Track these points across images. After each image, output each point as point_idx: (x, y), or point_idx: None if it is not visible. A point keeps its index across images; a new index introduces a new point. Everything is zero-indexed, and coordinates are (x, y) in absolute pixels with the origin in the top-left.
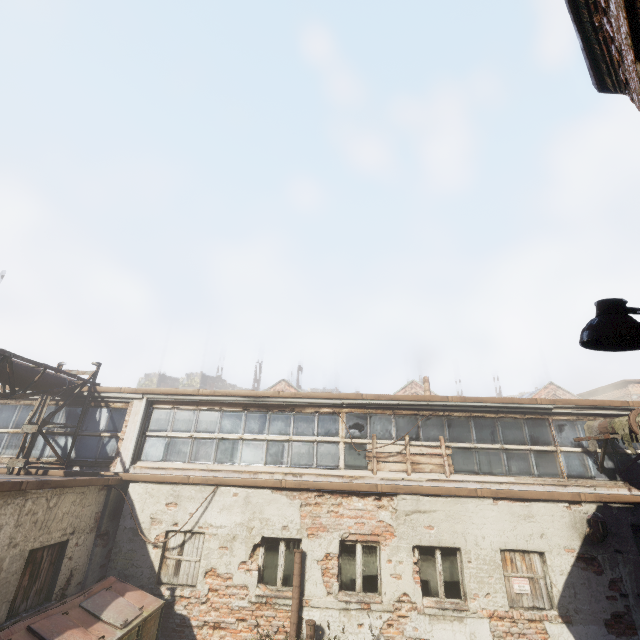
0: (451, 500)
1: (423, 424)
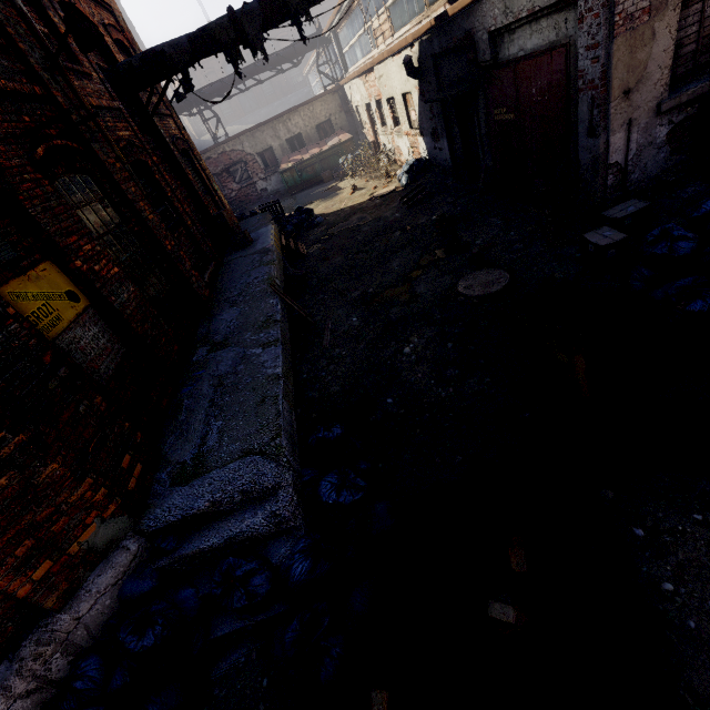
0: (384, 65)
1: None
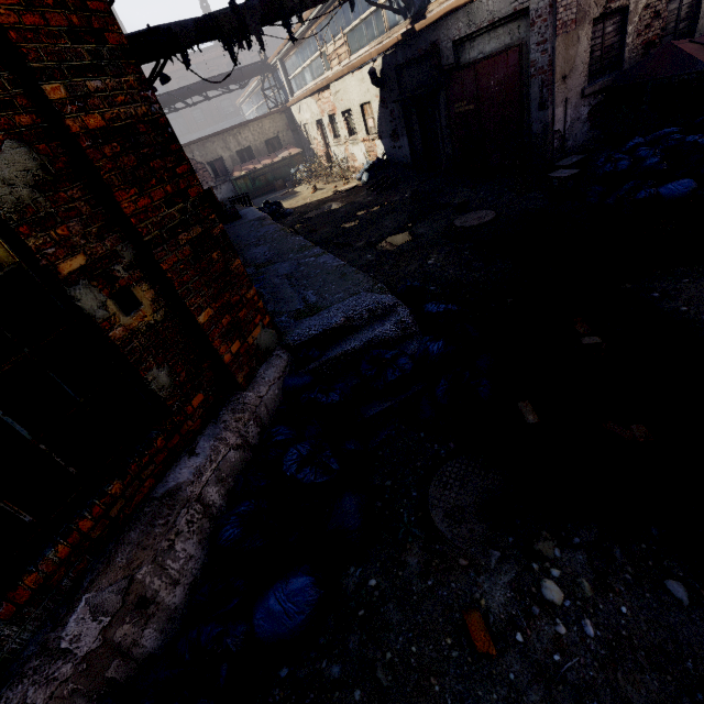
0: (342, 81)
1: (335, 20)
